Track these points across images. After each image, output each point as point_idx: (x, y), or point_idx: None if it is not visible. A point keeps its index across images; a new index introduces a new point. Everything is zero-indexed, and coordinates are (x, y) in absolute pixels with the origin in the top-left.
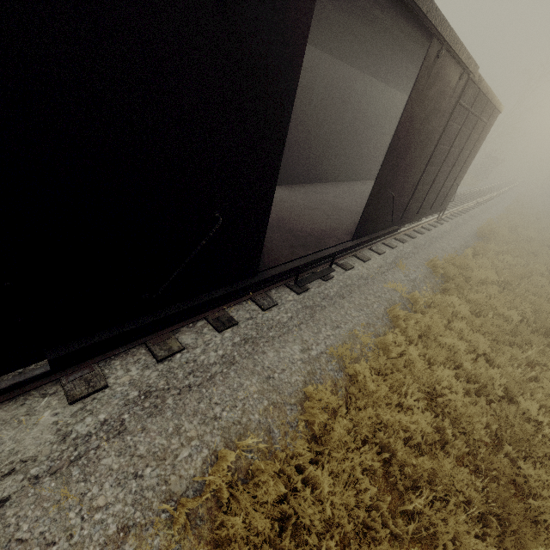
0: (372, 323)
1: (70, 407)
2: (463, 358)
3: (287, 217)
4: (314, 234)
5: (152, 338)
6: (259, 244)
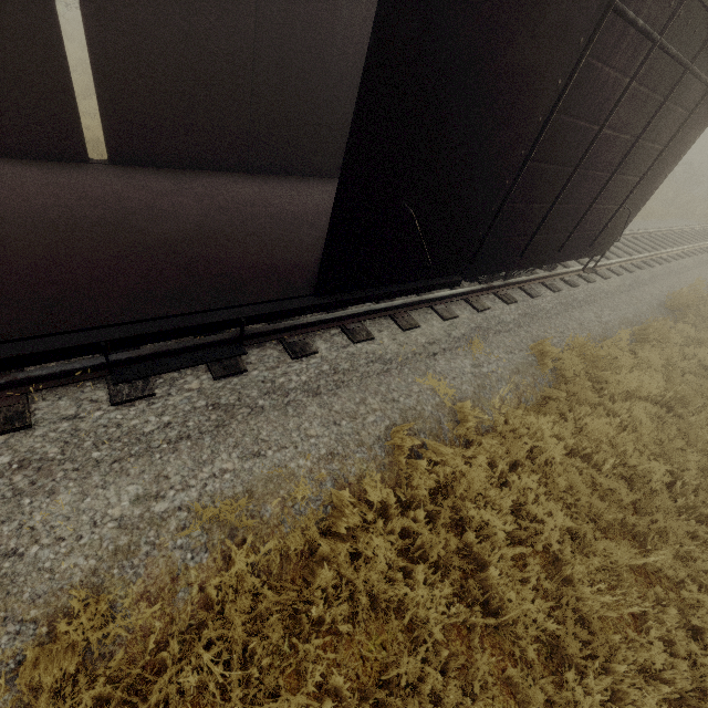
0: (342, 453)
1: None
2: (494, 555)
3: (218, 233)
4: (240, 273)
5: None
6: None
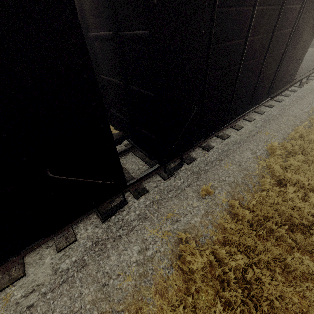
0: None
1: (251, 122)
2: None
3: None
4: None
5: (255, 110)
6: (298, 69)
